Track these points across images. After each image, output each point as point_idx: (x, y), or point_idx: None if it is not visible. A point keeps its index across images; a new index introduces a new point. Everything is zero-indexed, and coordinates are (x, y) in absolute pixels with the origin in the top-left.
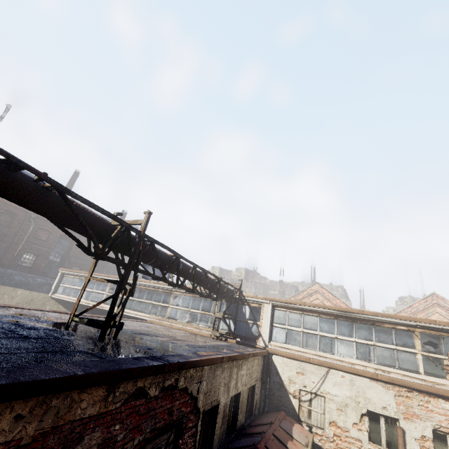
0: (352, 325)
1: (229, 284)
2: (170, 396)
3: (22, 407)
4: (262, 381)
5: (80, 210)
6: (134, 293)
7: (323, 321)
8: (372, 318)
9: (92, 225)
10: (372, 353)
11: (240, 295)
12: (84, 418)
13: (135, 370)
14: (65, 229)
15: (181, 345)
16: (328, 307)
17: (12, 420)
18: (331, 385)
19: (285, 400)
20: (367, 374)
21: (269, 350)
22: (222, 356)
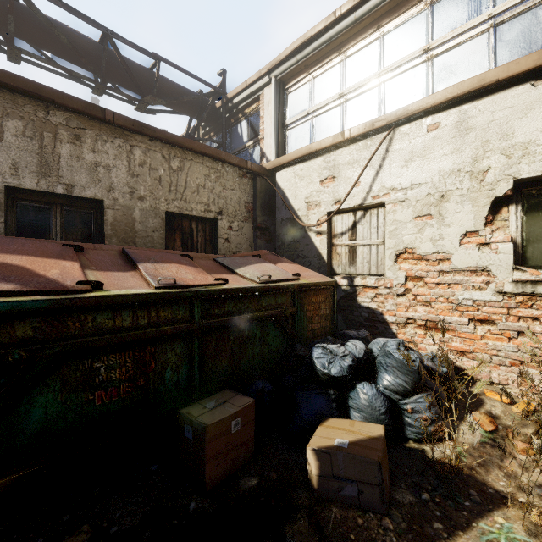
0: None
1: (153, 54)
2: None
3: None
4: (255, 224)
5: None
6: None
7: (391, 35)
8: None
9: None
10: None
11: (224, 100)
12: None
13: None
14: None
15: None
16: None
17: None
18: (399, 167)
19: (303, 246)
20: (519, 64)
21: (266, 166)
22: None
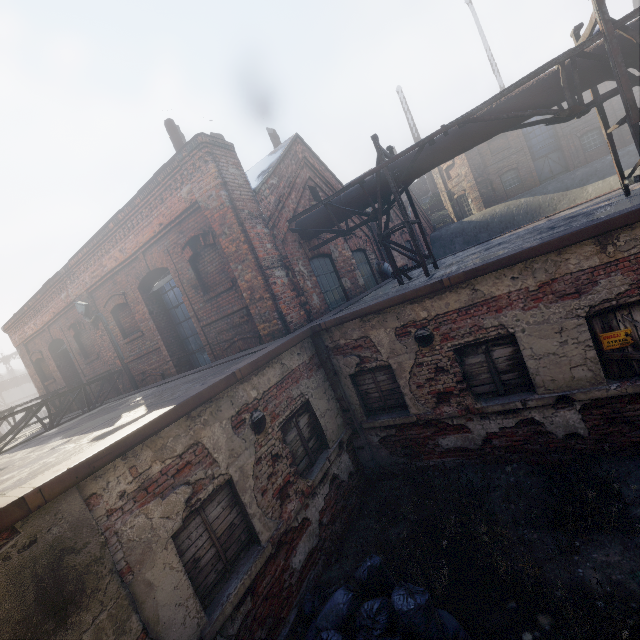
0: None
1: None
2: None
3: (511, 273)
4: None
5: (503, 106)
6: None
7: None
8: None
9: (529, 102)
10: None
11: None
12: (584, 270)
13: (618, 219)
14: (520, 126)
15: None
16: None
17: (511, 280)
18: None
19: None
20: None
21: None
22: None
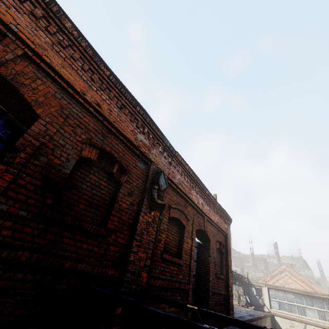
0: (312, 300)
1: (245, 277)
2: None
3: None
4: None
5: None
6: None
7: (297, 297)
8: (322, 296)
9: None
10: (326, 316)
11: (249, 281)
12: None
13: (256, 318)
14: None
15: (243, 310)
16: (298, 290)
17: None
18: None
19: None
20: (325, 327)
21: (272, 313)
22: (263, 315)
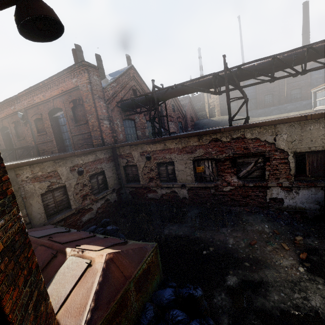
0: None
1: None
2: (241, 142)
3: (175, 142)
4: None
5: (196, 83)
6: (248, 100)
7: None
8: None
9: (204, 85)
10: None
11: None
12: (194, 145)
13: (202, 132)
14: (203, 91)
15: None
16: None
17: (175, 144)
18: None
19: None
20: None
21: None
22: (302, 116)
